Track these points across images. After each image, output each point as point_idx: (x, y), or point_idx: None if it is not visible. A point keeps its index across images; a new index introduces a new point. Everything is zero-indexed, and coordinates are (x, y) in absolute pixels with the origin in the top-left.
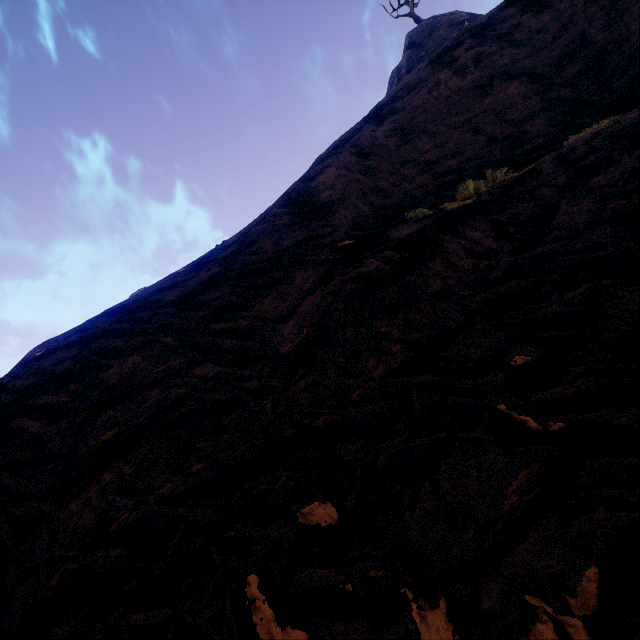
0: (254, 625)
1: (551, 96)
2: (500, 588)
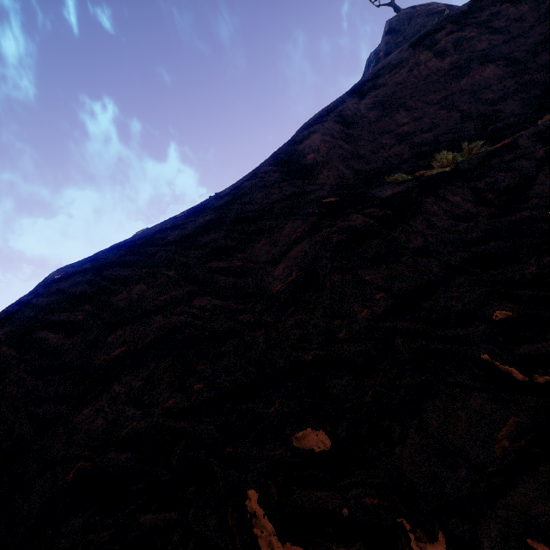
0: (255, 537)
1: (525, 79)
2: (499, 529)
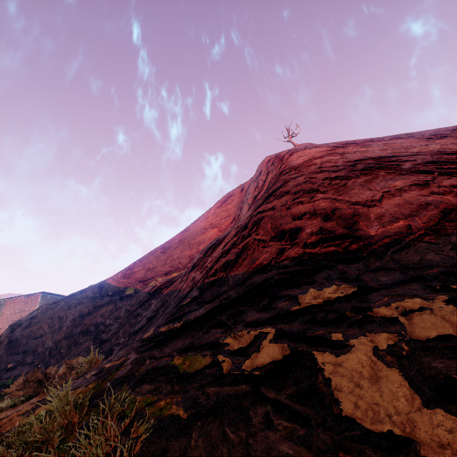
0: None
1: None
2: None
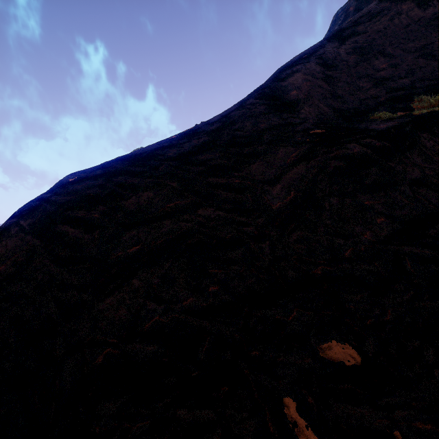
0: None
1: None
2: None
